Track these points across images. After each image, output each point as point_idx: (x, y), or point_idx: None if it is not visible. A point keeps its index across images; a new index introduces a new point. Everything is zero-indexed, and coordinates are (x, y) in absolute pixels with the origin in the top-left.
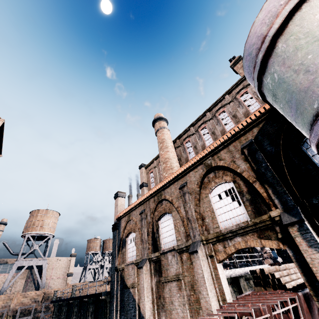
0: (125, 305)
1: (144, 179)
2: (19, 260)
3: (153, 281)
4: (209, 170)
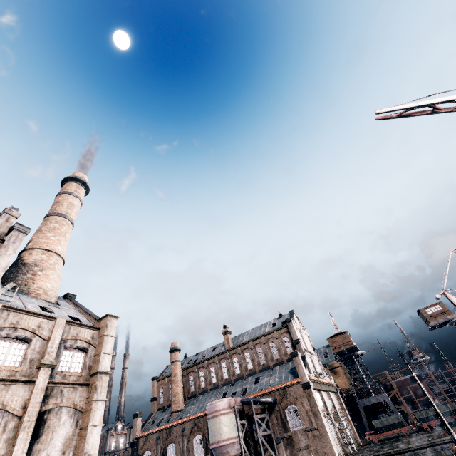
0: None
1: (155, 393)
2: None
3: None
4: (195, 425)
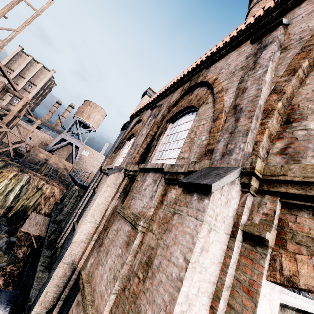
0: (85, 208)
1: None
2: (64, 134)
3: (113, 202)
4: None
